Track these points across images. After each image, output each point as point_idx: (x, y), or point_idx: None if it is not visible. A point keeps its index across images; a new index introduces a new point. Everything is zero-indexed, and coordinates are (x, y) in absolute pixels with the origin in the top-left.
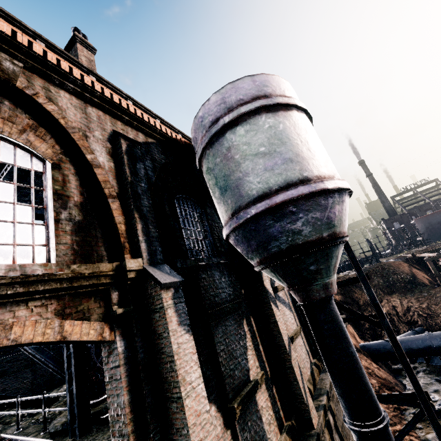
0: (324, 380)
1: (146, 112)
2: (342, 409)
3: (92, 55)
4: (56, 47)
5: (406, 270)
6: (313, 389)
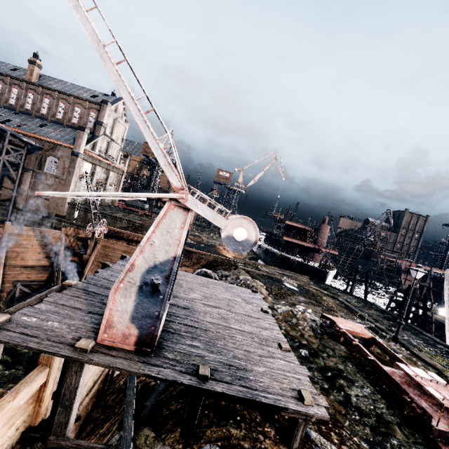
0: (5, 203)
1: (49, 90)
2: (5, 212)
3: (34, 66)
4: (12, 76)
5: (128, 236)
6: (0, 200)
